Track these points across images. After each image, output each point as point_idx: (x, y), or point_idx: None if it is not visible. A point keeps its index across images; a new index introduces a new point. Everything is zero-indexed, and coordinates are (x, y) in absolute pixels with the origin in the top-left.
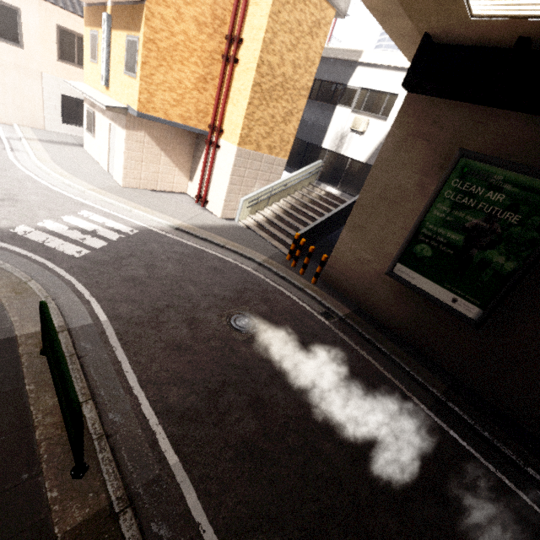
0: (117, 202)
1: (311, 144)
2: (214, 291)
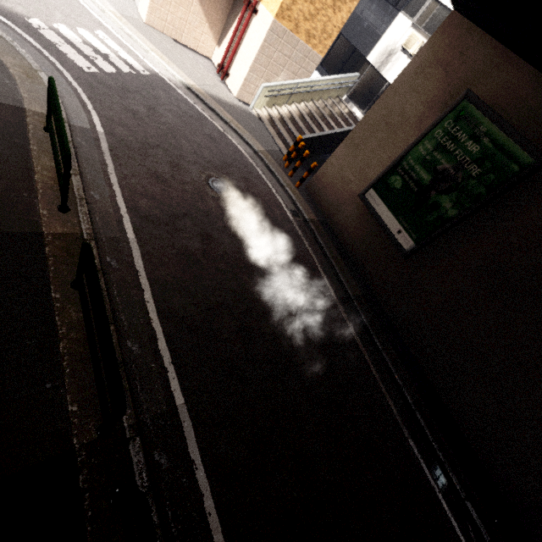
0: (136, 37)
1: (358, 52)
2: (204, 154)
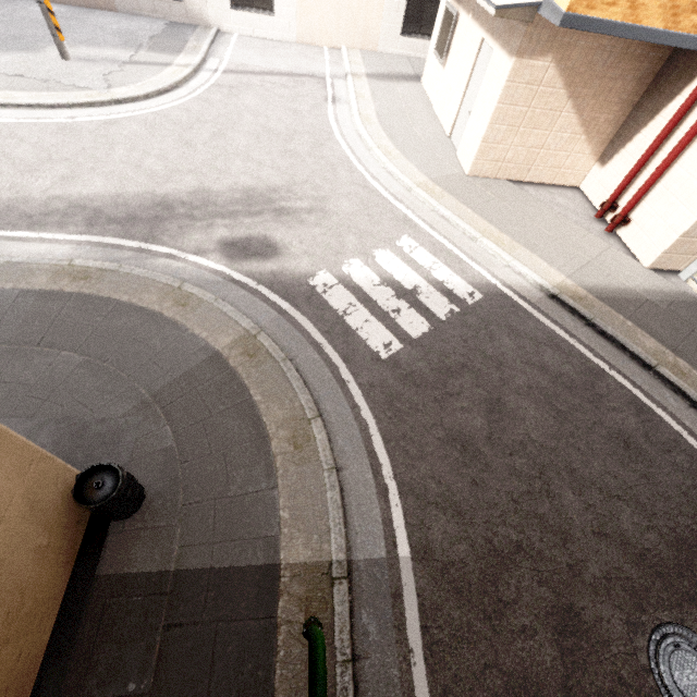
0: (456, 218)
1: None
2: (621, 523)
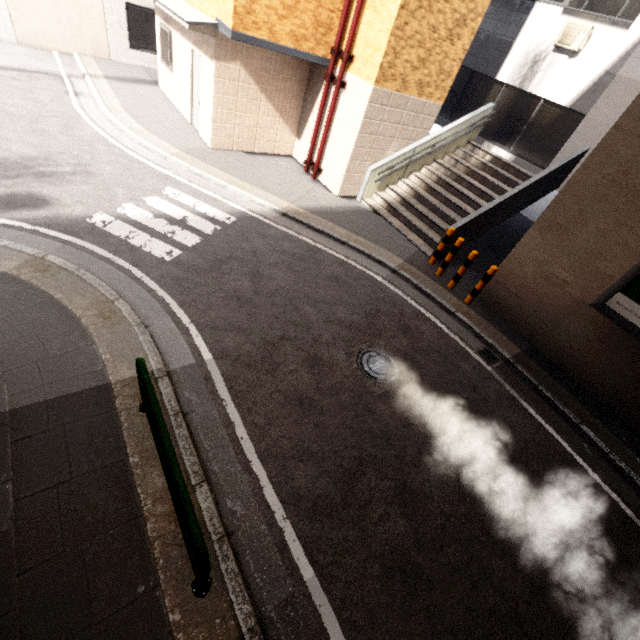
0: (207, 174)
1: (478, 74)
2: (338, 315)
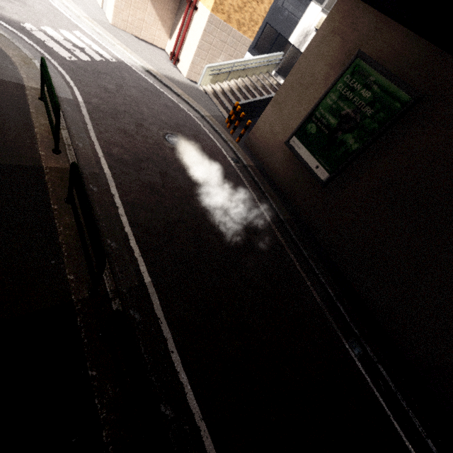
0: (104, 35)
1: (281, 36)
2: (161, 117)
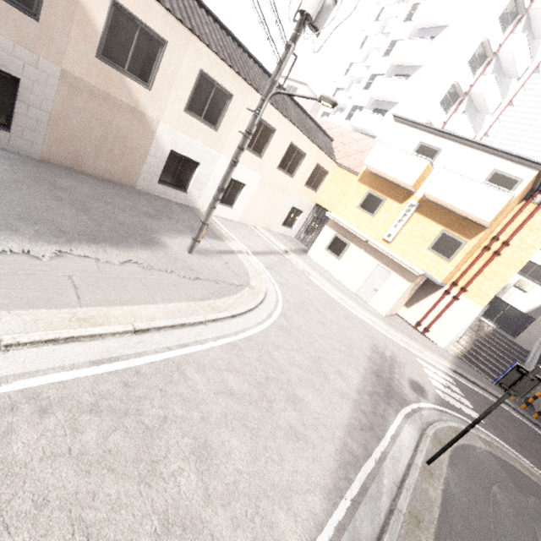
0: (411, 343)
1: None
2: None
